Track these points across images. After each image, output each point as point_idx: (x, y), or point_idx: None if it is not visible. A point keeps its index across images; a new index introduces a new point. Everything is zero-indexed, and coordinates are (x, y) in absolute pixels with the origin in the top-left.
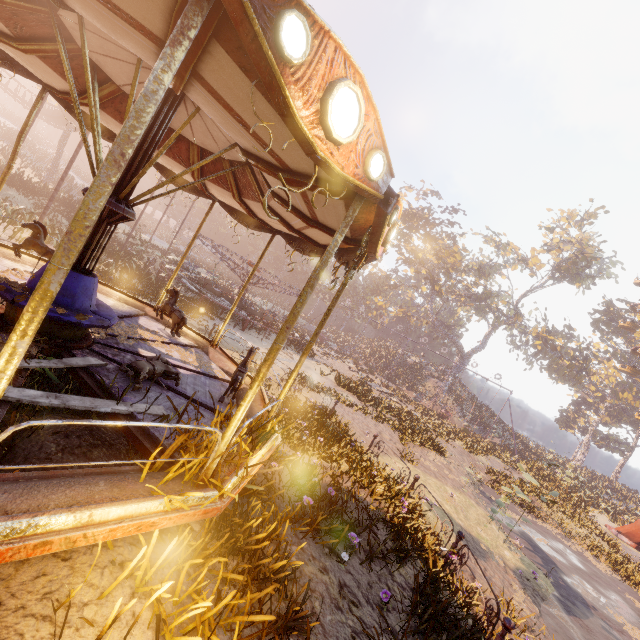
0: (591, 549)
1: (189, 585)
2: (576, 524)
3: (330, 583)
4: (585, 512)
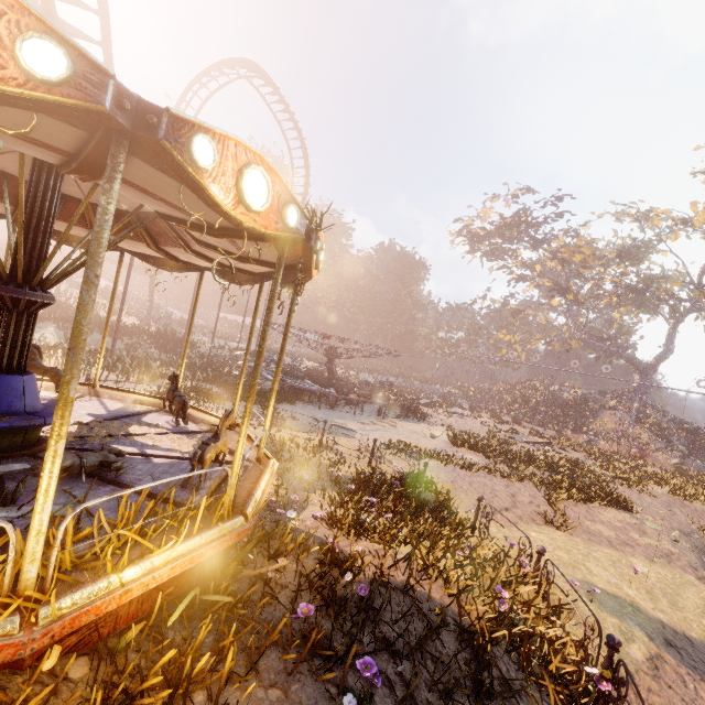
0: None
1: None
2: None
3: None
4: None
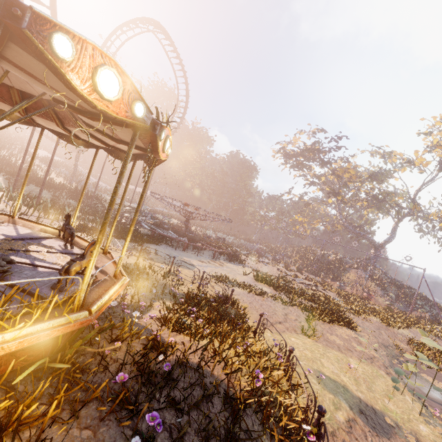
0: None
1: None
2: None
3: None
4: None
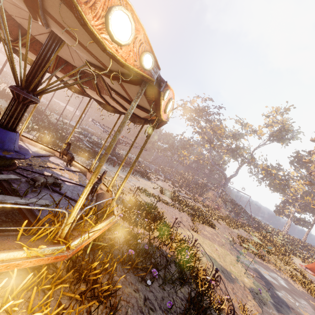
0: (291, 277)
1: (43, 301)
2: (283, 264)
3: (139, 298)
4: (288, 257)
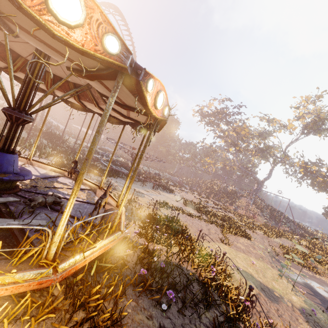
0: None
1: None
2: None
3: (152, 326)
4: None
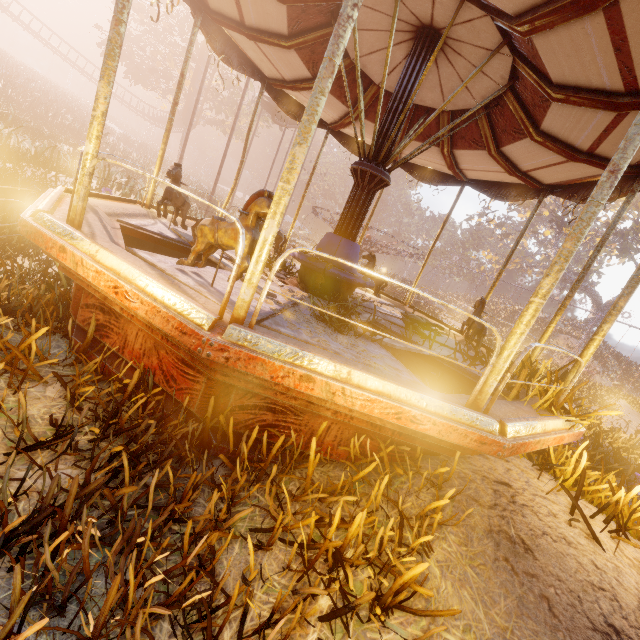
0: None
1: None
2: None
3: None
4: None
